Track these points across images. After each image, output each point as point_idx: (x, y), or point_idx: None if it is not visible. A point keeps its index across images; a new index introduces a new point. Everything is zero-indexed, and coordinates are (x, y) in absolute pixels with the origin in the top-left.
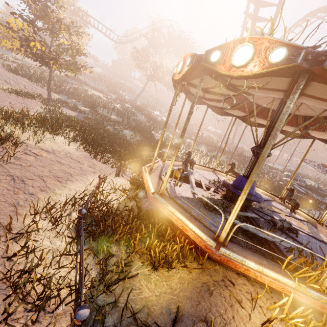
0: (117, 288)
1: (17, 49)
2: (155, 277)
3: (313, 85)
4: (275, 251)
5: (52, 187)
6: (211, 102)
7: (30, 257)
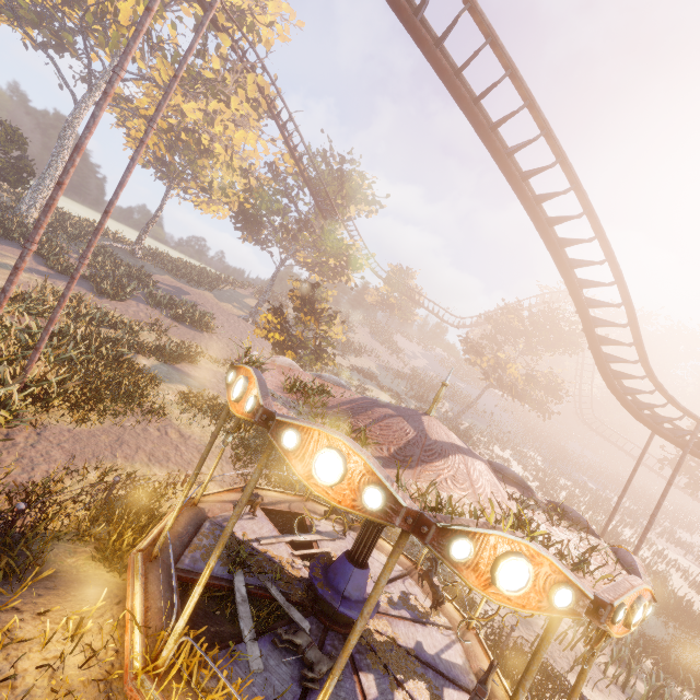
0: (65, 546)
1: (266, 338)
2: (94, 562)
3: None
4: (221, 644)
5: (137, 460)
6: None
7: (59, 489)
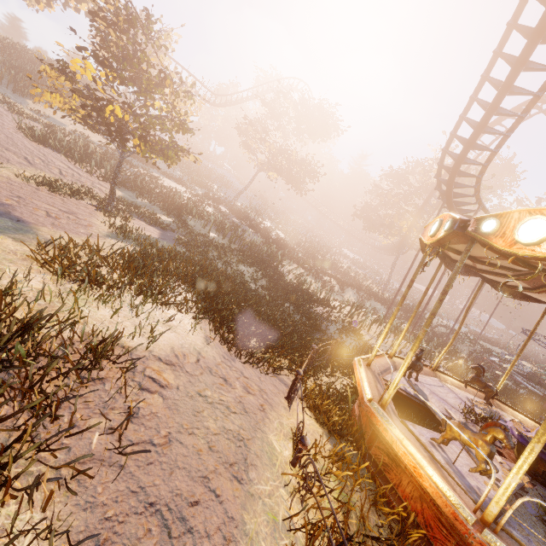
0: None
1: (72, 110)
2: None
3: None
4: None
5: (238, 514)
6: (470, 261)
7: None
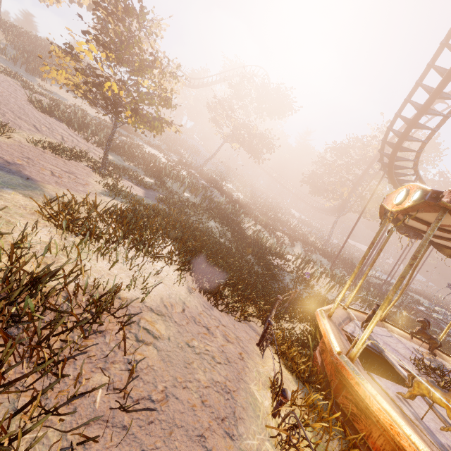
0: None
1: (75, 85)
2: None
3: None
4: None
5: None
6: (425, 227)
7: None
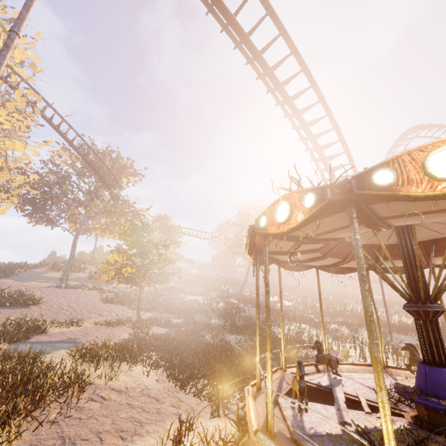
0: None
1: (112, 278)
2: None
3: (376, 207)
4: None
5: None
6: (315, 263)
7: None
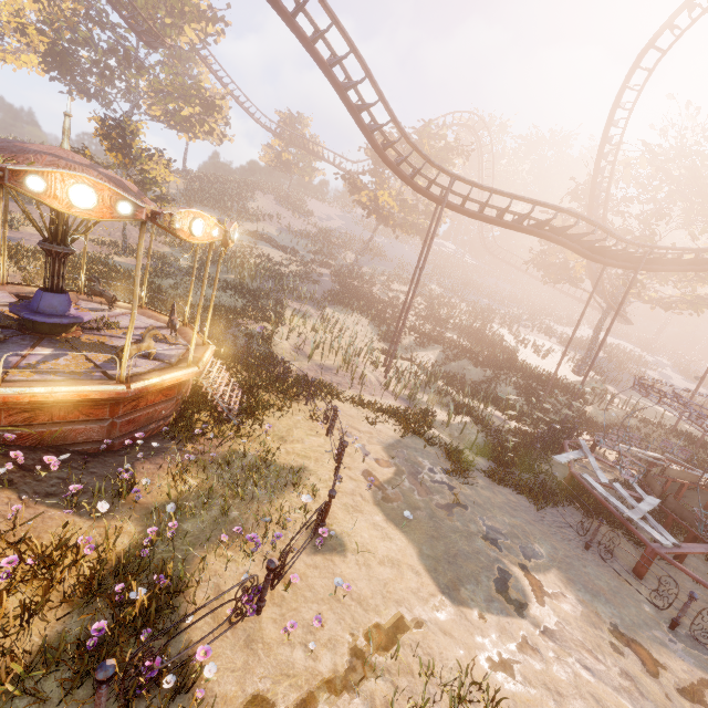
0: None
1: None
2: None
3: None
4: None
5: None
6: None
7: None
